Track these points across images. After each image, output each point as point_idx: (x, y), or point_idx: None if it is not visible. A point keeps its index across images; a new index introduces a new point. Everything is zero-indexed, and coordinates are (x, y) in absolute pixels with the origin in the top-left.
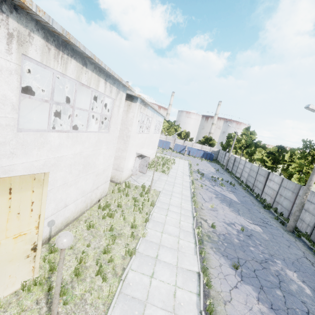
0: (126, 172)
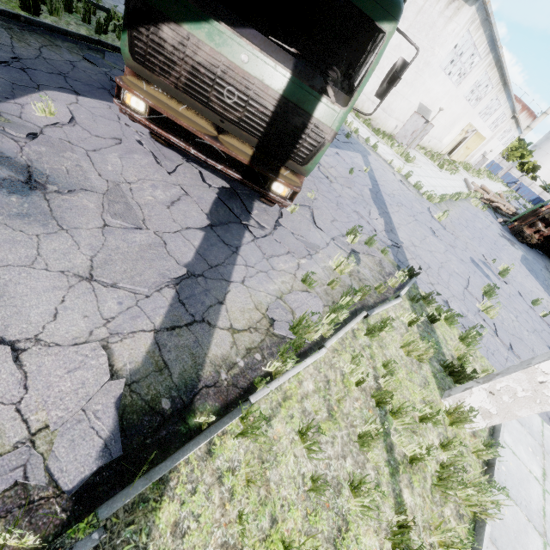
0: (472, 159)
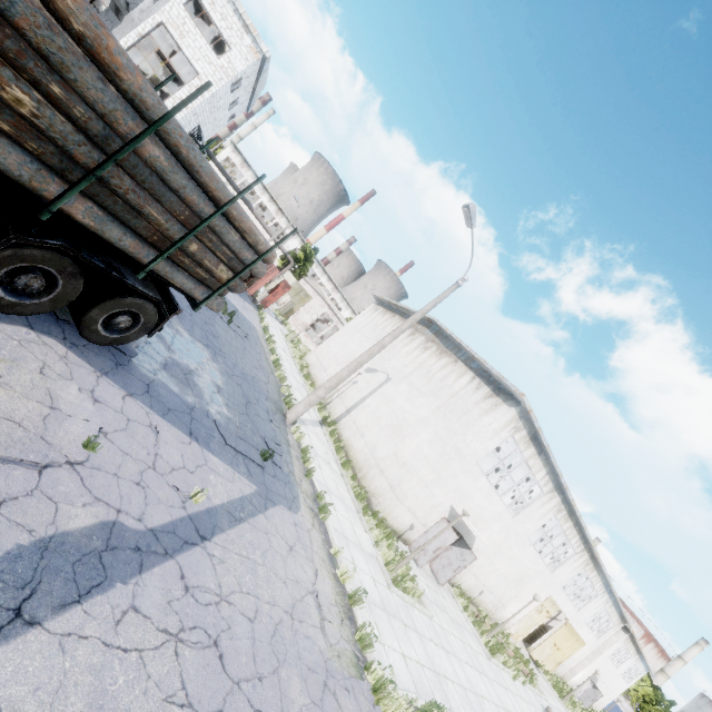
0: (574, 679)
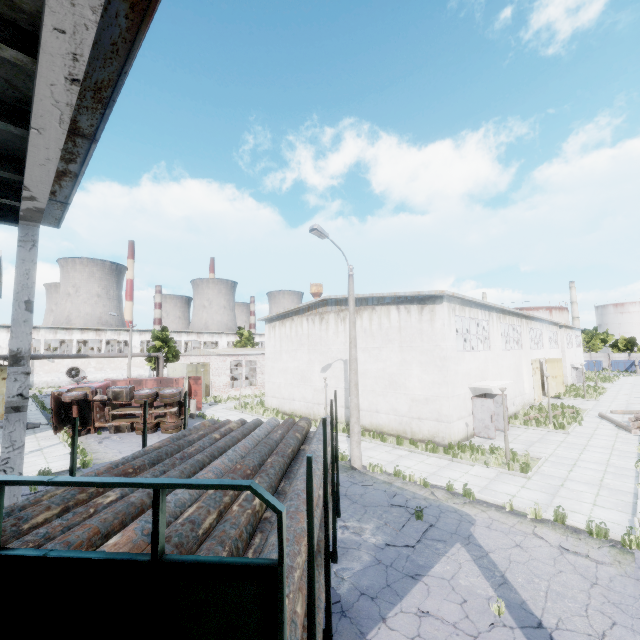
0: (568, 378)
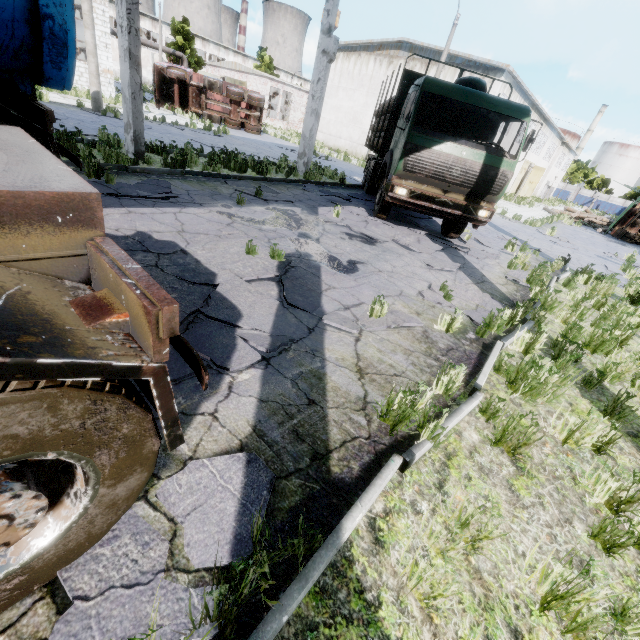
0: (538, 192)
